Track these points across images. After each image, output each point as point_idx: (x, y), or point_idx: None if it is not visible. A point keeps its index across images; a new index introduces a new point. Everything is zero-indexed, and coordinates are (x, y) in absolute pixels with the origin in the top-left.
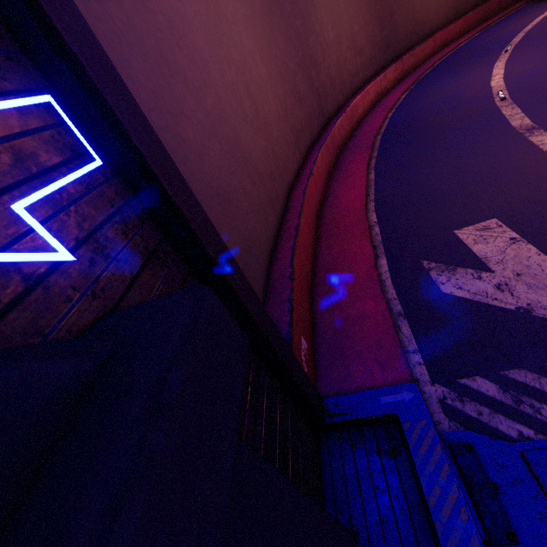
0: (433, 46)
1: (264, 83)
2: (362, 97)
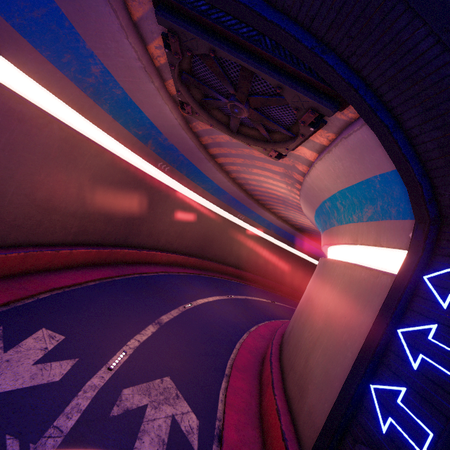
0: (225, 270)
1: (78, 197)
2: (163, 255)
